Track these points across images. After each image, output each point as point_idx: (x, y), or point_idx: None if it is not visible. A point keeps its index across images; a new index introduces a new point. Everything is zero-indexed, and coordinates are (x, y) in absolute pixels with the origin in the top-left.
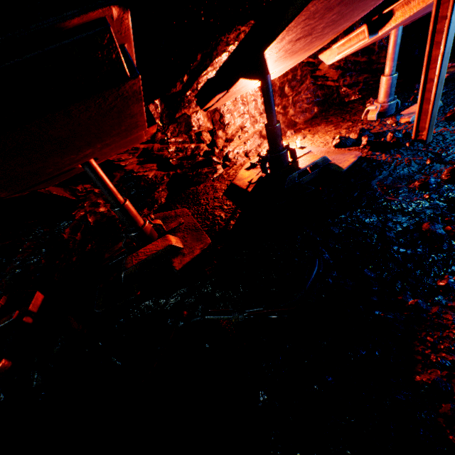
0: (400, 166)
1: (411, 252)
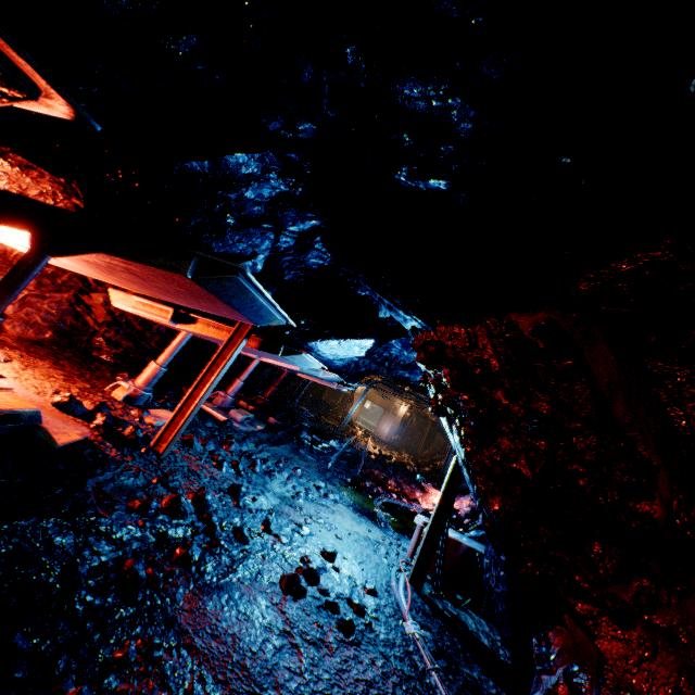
0: (129, 472)
1: (100, 602)
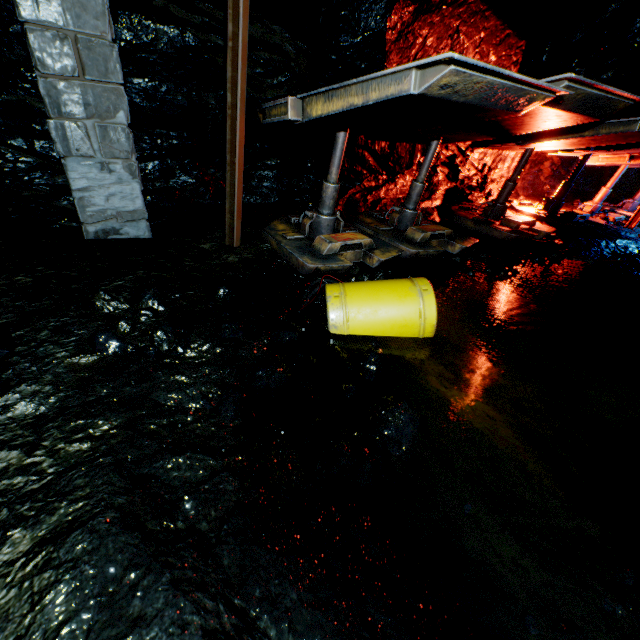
0: (627, 233)
1: None
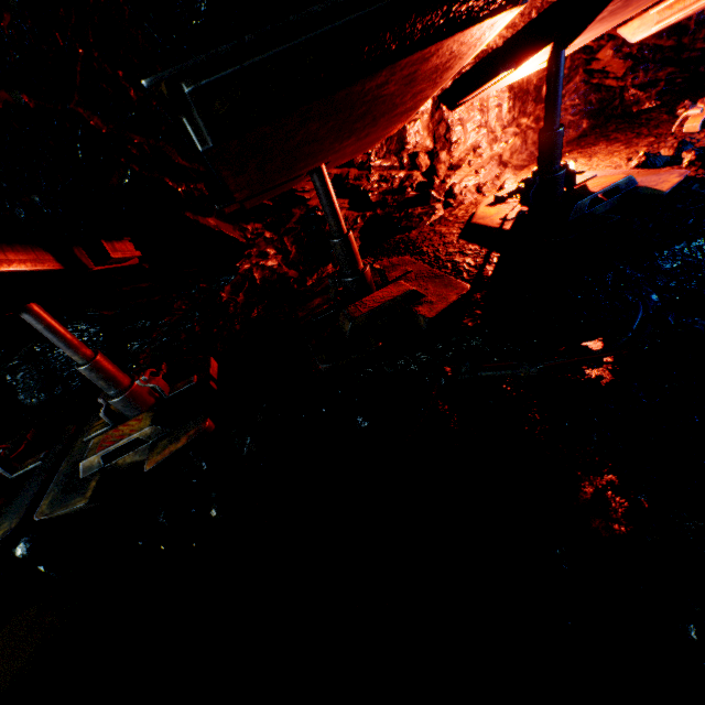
0: None
1: None
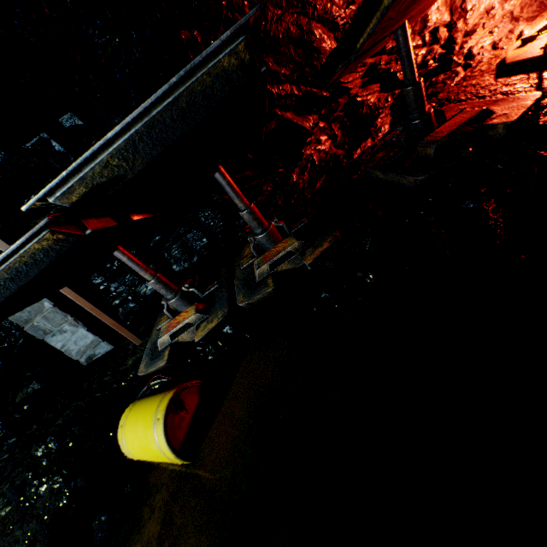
0: None
1: None
